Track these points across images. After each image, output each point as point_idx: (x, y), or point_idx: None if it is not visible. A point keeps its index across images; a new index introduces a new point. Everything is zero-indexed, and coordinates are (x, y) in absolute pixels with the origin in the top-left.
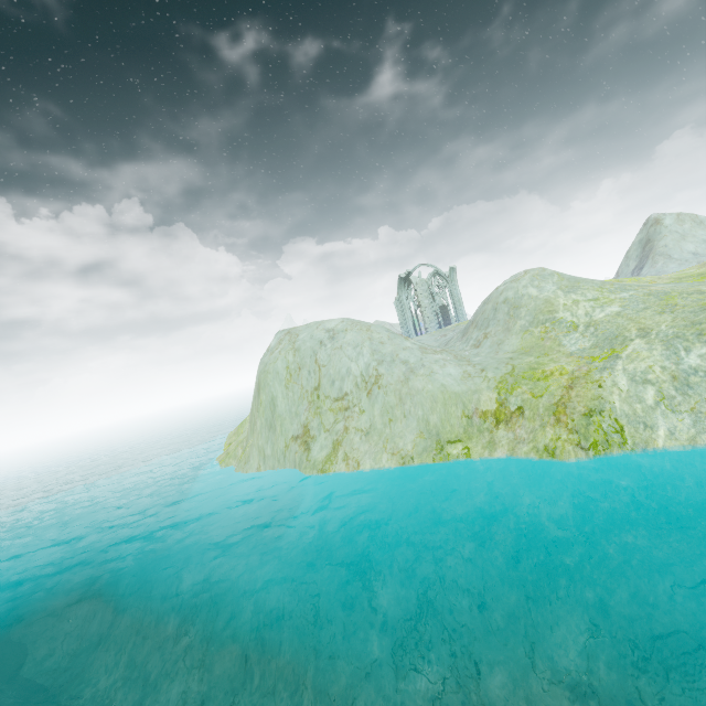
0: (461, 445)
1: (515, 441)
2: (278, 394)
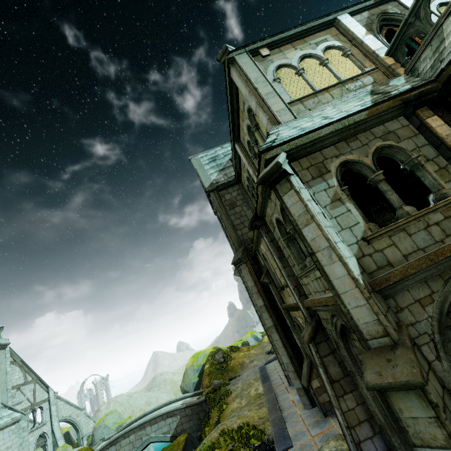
0: None
1: None
2: None
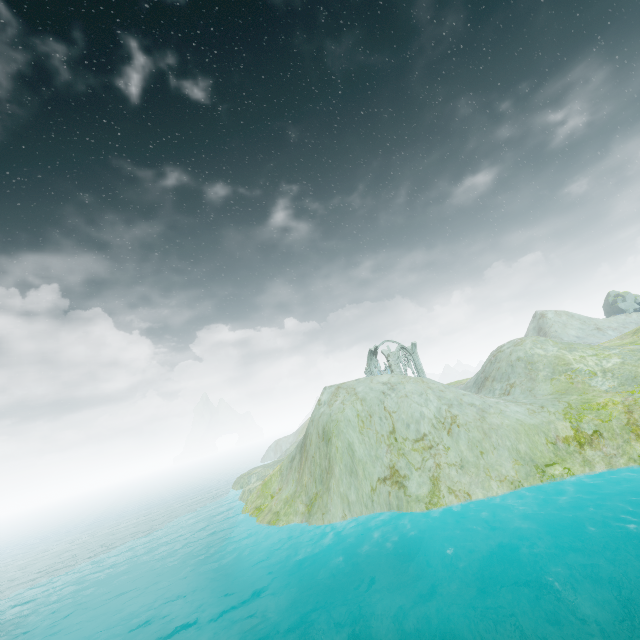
0: (559, 466)
1: (607, 457)
2: (354, 440)
